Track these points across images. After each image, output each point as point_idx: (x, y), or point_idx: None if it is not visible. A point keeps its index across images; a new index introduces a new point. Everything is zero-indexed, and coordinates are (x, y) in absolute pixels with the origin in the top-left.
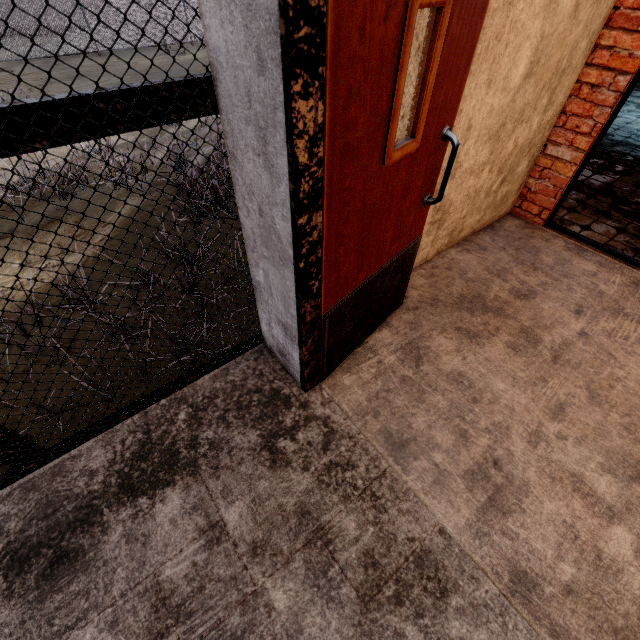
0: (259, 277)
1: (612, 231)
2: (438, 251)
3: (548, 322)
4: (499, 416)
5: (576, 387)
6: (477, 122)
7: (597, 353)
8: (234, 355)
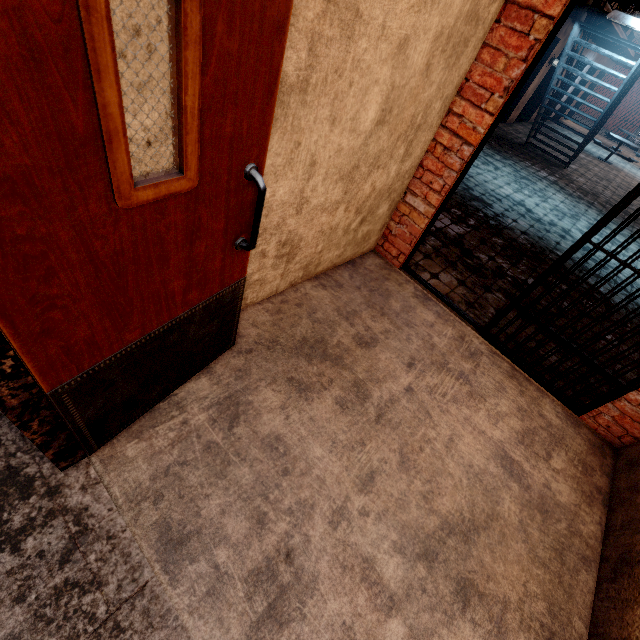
0: None
1: (454, 282)
2: (292, 283)
3: (381, 375)
4: (307, 491)
5: (391, 451)
6: (323, 159)
7: (417, 411)
8: None
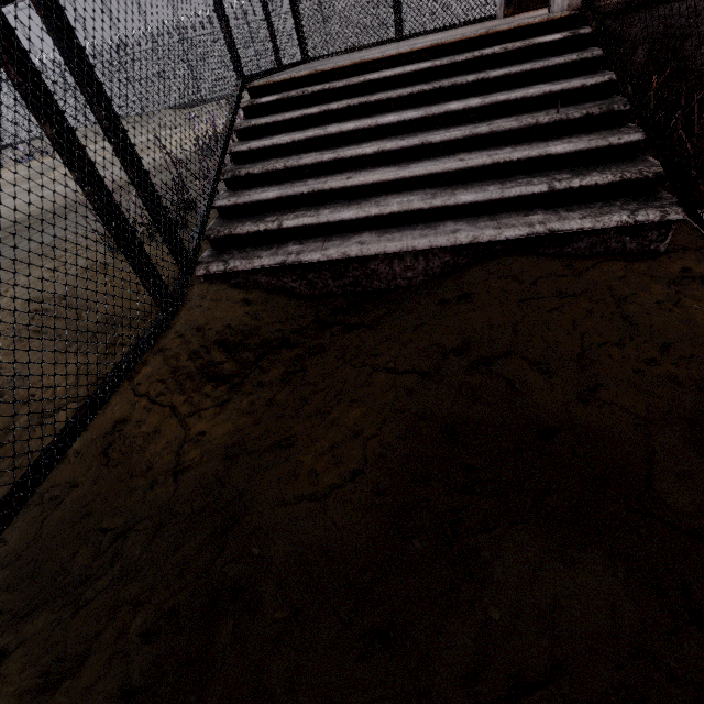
0: None
1: None
2: None
3: None
4: None
5: None
6: None
7: None
8: (479, 20)
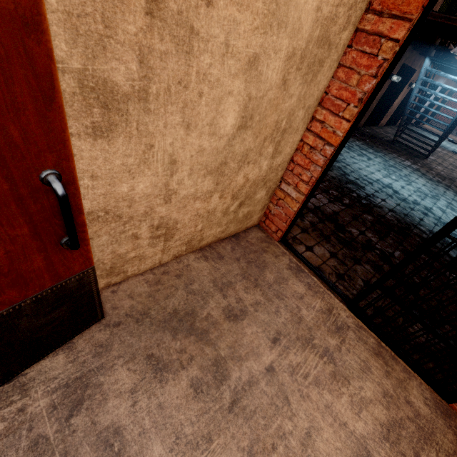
0: None
1: (327, 255)
2: (176, 256)
3: (244, 352)
4: None
5: (239, 450)
6: (184, 158)
7: (275, 396)
8: None
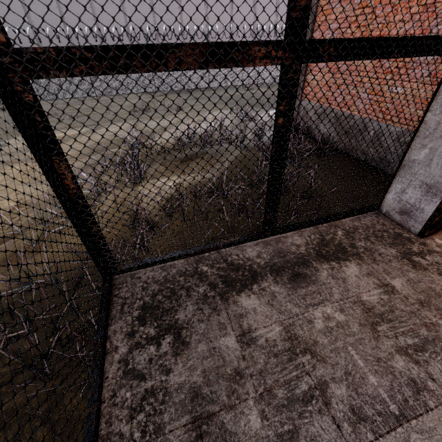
0: (418, 156)
1: None
2: None
3: None
4: None
5: None
6: None
7: None
8: (363, 211)
